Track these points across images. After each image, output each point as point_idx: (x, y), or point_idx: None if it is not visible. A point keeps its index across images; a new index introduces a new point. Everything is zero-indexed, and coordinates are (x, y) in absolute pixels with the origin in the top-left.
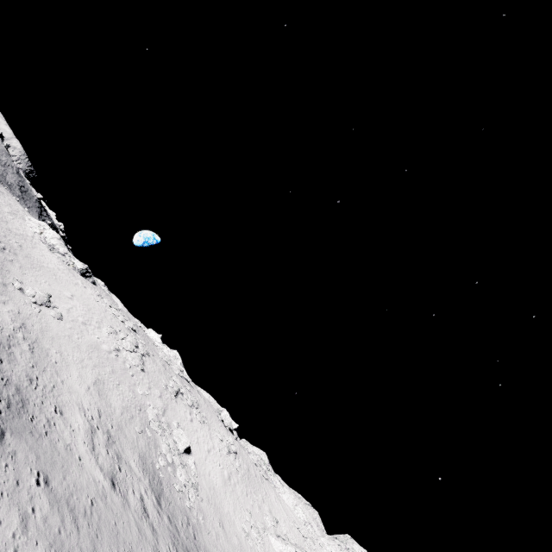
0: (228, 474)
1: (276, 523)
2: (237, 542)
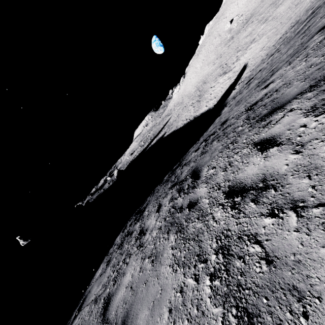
0: None
1: None
2: None
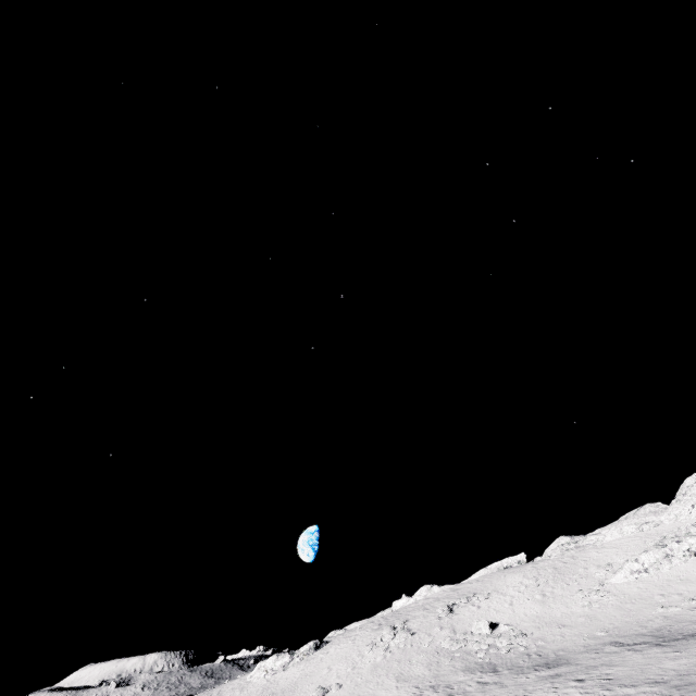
0: (540, 595)
1: (608, 566)
2: (584, 619)
